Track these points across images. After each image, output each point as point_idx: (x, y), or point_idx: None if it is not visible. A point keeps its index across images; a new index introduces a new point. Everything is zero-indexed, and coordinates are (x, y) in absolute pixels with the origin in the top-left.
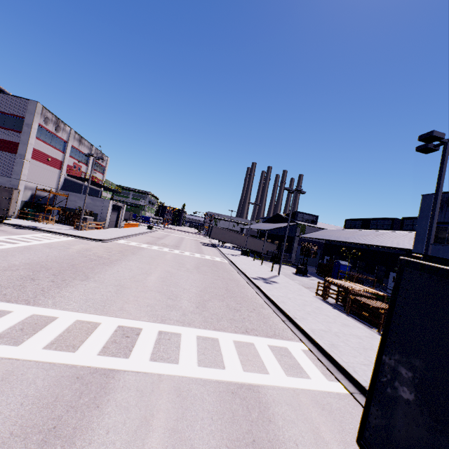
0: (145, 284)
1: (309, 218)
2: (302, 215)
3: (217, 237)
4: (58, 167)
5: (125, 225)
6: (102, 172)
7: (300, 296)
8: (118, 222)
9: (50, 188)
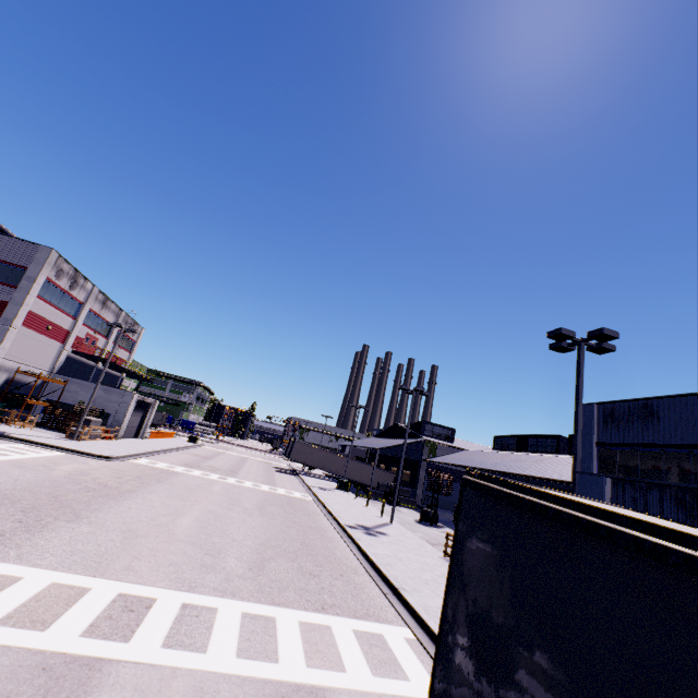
0: (172, 530)
1: (441, 432)
2: (432, 427)
3: (300, 458)
4: (61, 339)
5: (153, 434)
6: (130, 350)
7: (419, 556)
8: (142, 428)
9: (39, 370)
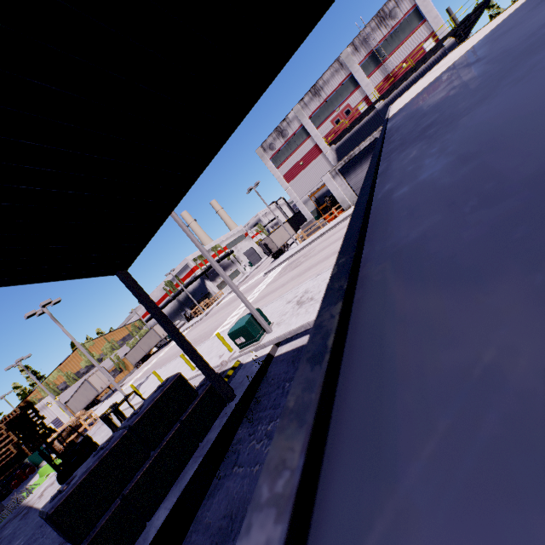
0: None
1: None
2: None
3: None
4: (317, 153)
5: None
6: (420, 21)
7: None
8: None
9: None
